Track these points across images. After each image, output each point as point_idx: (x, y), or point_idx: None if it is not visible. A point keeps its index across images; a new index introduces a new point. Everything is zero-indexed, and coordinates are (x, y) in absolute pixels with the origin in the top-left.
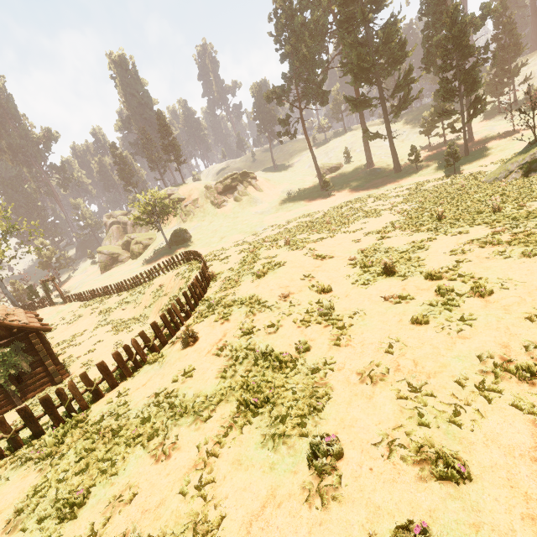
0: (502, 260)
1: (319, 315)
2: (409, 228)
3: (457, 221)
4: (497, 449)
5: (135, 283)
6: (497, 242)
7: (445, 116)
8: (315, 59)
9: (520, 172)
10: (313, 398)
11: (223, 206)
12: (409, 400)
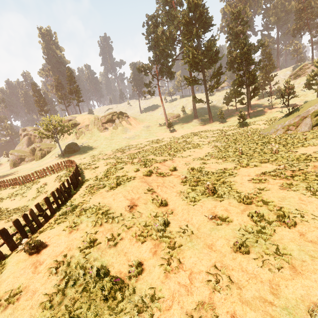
0: (292, 192)
1: (155, 229)
2: (220, 158)
3: (252, 157)
4: None
5: (27, 179)
6: (284, 176)
7: (238, 95)
8: (168, 53)
9: (282, 130)
10: None
11: (105, 131)
12: None
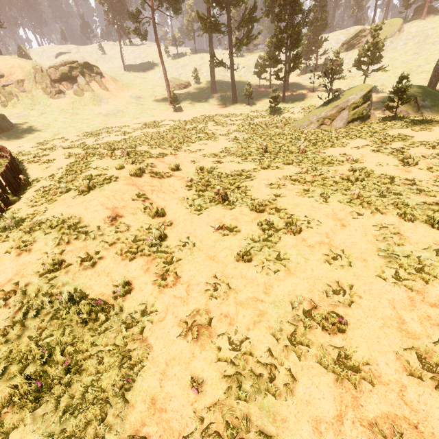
0: (307, 199)
1: (147, 244)
2: (239, 156)
3: (276, 157)
4: (307, 424)
5: None
6: (304, 181)
7: (274, 62)
8: None
9: (317, 124)
10: (122, 368)
11: (59, 98)
12: (229, 364)
